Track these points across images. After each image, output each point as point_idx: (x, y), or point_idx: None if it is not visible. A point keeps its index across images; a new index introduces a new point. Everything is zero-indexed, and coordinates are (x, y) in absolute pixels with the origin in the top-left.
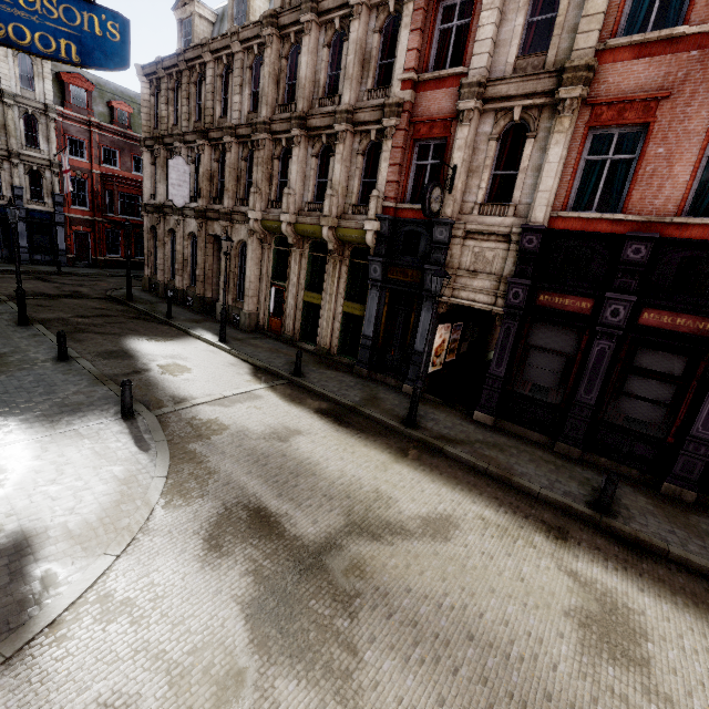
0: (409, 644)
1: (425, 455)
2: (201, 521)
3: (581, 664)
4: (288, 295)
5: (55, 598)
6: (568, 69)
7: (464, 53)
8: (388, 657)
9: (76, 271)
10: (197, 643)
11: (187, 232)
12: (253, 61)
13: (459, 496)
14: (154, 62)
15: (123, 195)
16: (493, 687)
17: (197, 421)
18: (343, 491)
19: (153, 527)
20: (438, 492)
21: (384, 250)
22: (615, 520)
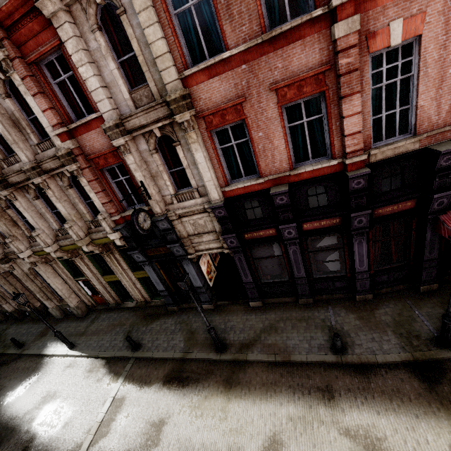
0: None
1: (241, 374)
2: None
3: None
4: (93, 282)
5: None
6: (171, 102)
7: (89, 101)
8: None
9: None
10: None
11: None
12: None
13: (272, 406)
14: None
15: None
16: None
17: None
18: None
19: None
20: (260, 413)
21: (135, 244)
22: (347, 353)
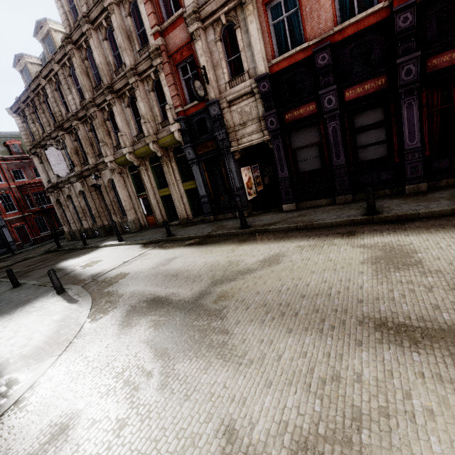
0: (263, 315)
1: (258, 236)
2: (115, 318)
3: (377, 279)
4: (150, 198)
5: (17, 390)
6: None
7: (179, 1)
8: (250, 326)
9: (24, 250)
10: (118, 371)
11: (77, 192)
12: (69, 71)
13: (282, 244)
14: (15, 102)
15: (36, 194)
16: (323, 311)
17: (108, 278)
18: (208, 270)
19: (83, 333)
20: (268, 247)
21: (189, 139)
22: (381, 214)
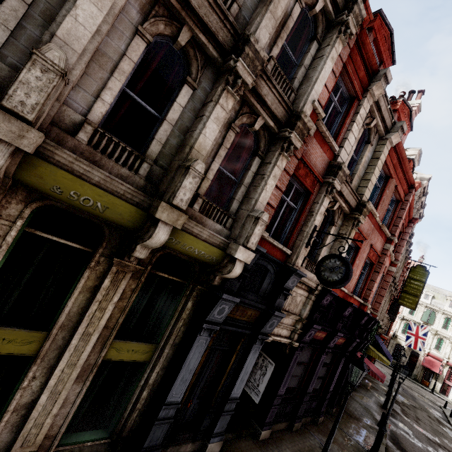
0: None
1: None
2: None
3: None
4: None
5: None
6: (367, 207)
7: (338, 137)
8: None
9: None
10: None
11: None
12: None
13: None
14: None
15: None
16: None
17: None
18: None
19: None
20: None
21: (237, 285)
22: None
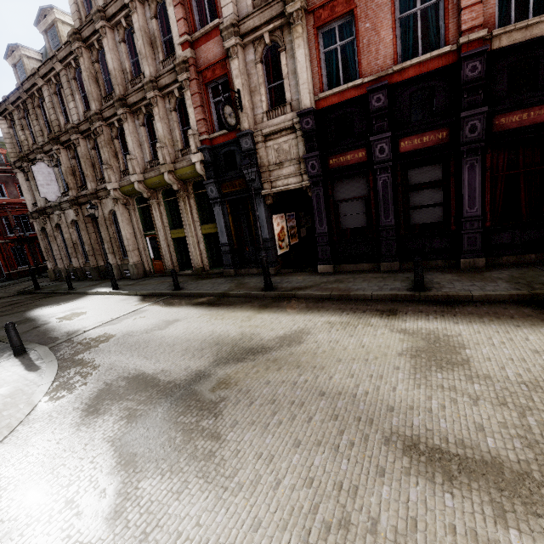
0: (268, 416)
1: (283, 303)
2: (81, 399)
3: (415, 380)
4: (160, 239)
5: None
6: None
7: (216, 9)
8: (249, 431)
9: None
10: (63, 483)
11: (69, 221)
12: (74, 73)
13: (310, 316)
14: (2, 101)
15: (17, 217)
16: (343, 419)
17: (87, 340)
18: (213, 342)
19: (33, 418)
20: (292, 319)
21: (213, 173)
22: (430, 291)
